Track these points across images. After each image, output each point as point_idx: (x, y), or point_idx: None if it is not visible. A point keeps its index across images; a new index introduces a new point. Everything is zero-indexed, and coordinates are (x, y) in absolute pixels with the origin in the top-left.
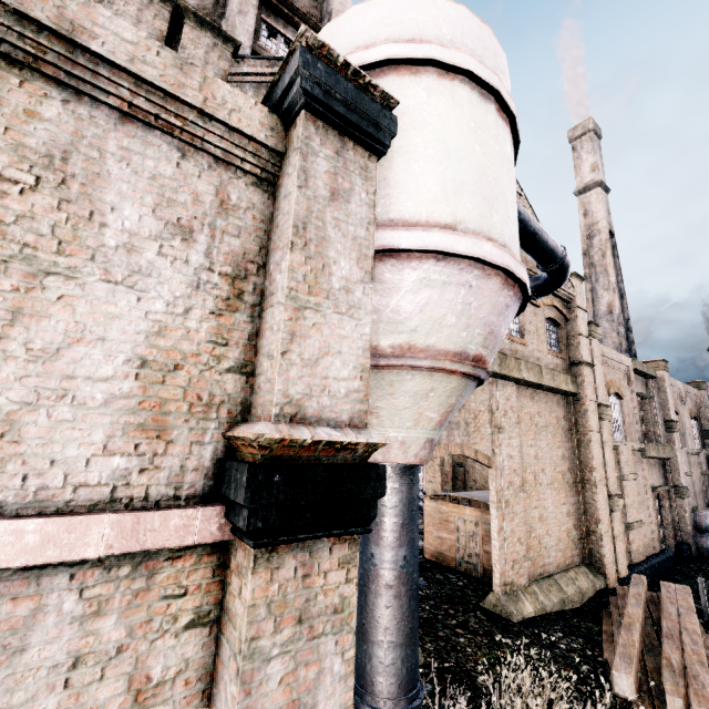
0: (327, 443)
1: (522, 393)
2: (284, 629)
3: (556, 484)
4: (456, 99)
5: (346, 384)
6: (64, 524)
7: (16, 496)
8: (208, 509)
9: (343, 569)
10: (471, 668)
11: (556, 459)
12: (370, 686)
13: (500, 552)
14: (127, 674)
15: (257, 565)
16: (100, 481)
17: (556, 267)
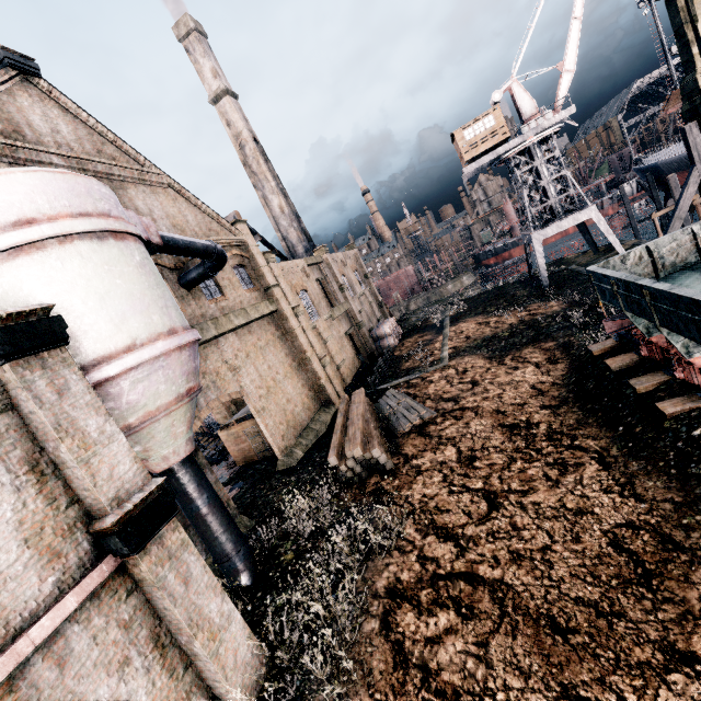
0: (140, 501)
1: (241, 334)
2: (166, 565)
3: (289, 375)
4: (84, 255)
5: (131, 471)
6: (55, 610)
7: (23, 622)
8: (105, 560)
9: (176, 532)
10: (278, 506)
11: (283, 359)
12: (223, 555)
13: (272, 438)
14: (116, 625)
15: (142, 558)
16: (50, 591)
17: (215, 258)
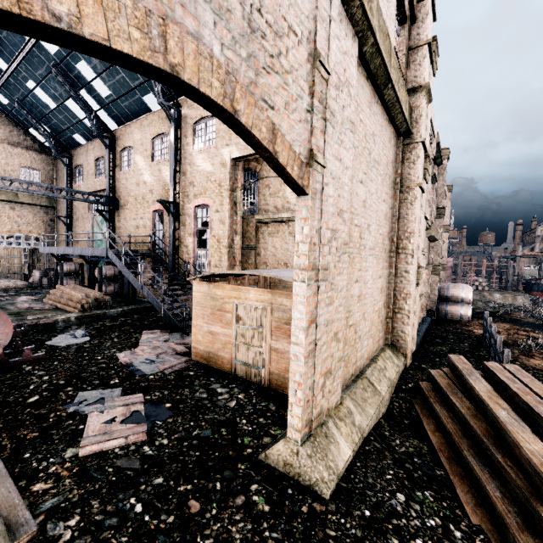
0: None
1: (361, 80)
2: None
3: (377, 250)
4: None
5: None
6: None
7: None
8: None
9: None
10: None
11: (381, 216)
12: None
13: (306, 367)
14: None
15: None
16: None
17: None
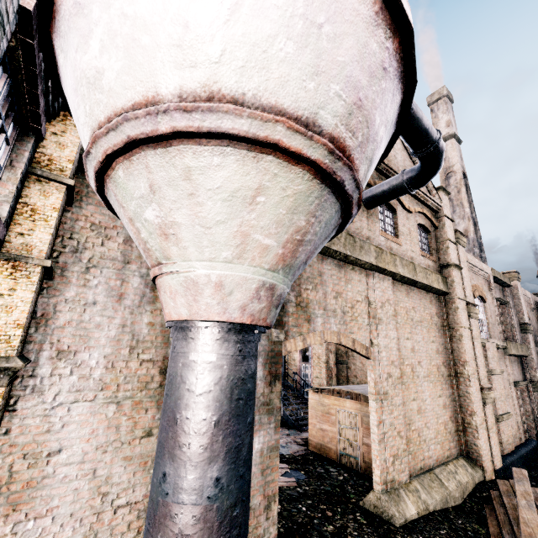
0: None
1: (398, 288)
2: None
3: (432, 377)
4: None
5: None
6: None
7: None
8: None
9: None
10: None
11: (431, 352)
12: None
13: (379, 447)
14: None
15: None
16: None
17: (431, 150)
